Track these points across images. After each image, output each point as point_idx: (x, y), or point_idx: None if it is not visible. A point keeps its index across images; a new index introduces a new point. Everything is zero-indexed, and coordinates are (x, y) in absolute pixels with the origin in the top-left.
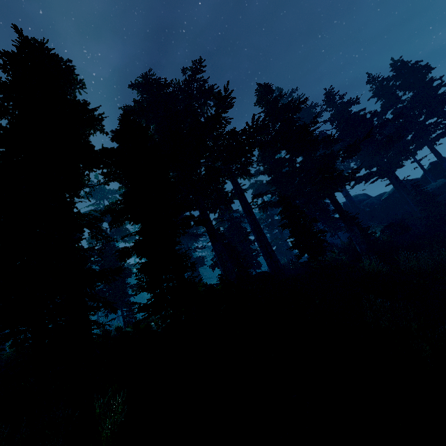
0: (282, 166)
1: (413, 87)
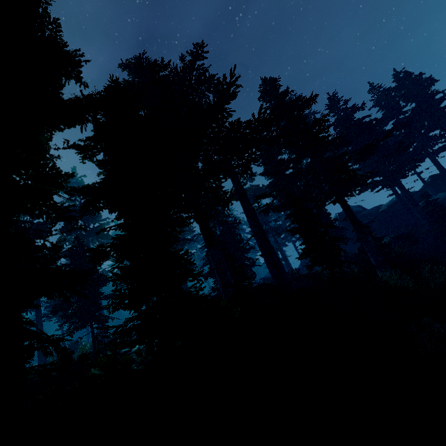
0: (285, 168)
1: (415, 99)
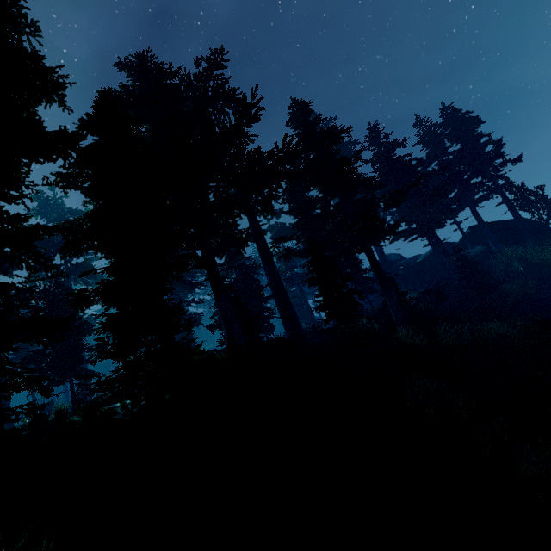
0: (313, 207)
1: (461, 139)
